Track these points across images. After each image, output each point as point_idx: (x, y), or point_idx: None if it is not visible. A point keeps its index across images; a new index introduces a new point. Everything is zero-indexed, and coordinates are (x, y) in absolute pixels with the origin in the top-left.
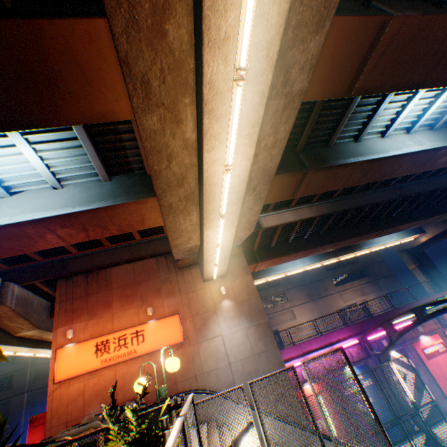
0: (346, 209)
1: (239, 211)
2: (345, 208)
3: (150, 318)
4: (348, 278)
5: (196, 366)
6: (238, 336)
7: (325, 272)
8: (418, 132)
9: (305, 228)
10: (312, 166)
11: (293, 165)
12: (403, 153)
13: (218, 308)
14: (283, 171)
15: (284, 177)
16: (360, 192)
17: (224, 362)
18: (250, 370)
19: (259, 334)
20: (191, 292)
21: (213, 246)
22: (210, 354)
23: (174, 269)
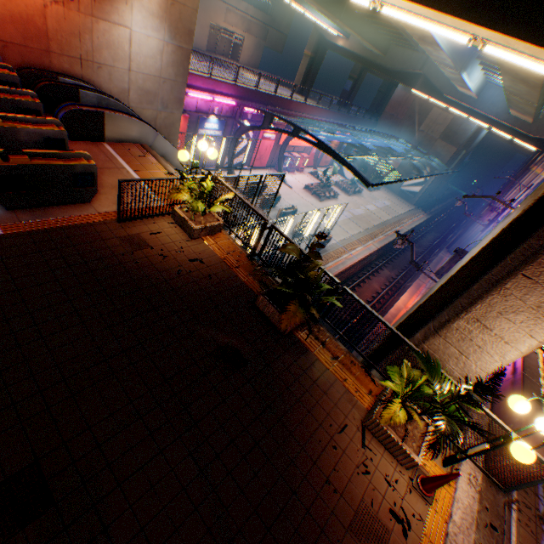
0: None
1: None
2: None
3: None
4: None
5: (85, 49)
6: (152, 47)
7: None
8: None
9: None
10: None
11: None
12: (431, 33)
13: None
14: None
15: None
16: None
17: (124, 67)
18: (150, 91)
19: (176, 60)
20: None
21: None
22: (108, 46)
23: None
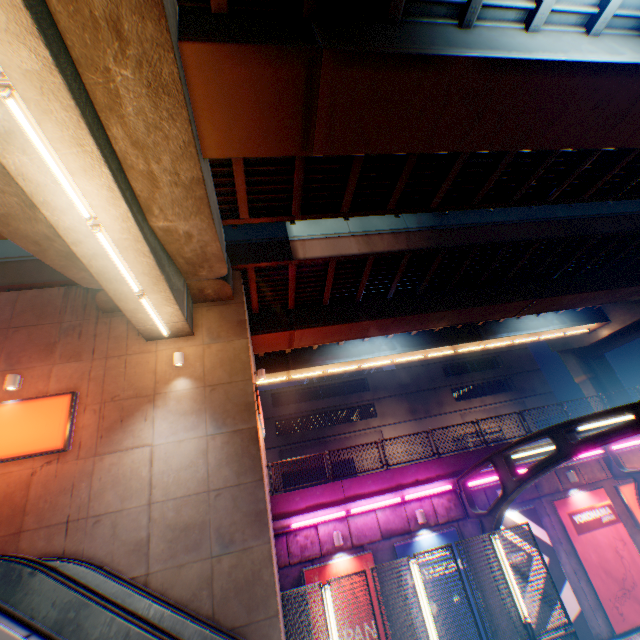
0: (464, 247)
1: (61, 83)
2: (462, 244)
3: (13, 396)
4: (478, 391)
5: (77, 502)
6: (186, 450)
7: (442, 377)
8: (614, 37)
9: (389, 279)
10: (332, 45)
11: (284, 37)
12: (570, 60)
13: (161, 392)
14: (250, 41)
15: (255, 61)
16: (489, 206)
17: (139, 500)
18: (190, 522)
19: (231, 451)
20: (116, 358)
21: (83, 227)
22: (115, 480)
23: (98, 311)
